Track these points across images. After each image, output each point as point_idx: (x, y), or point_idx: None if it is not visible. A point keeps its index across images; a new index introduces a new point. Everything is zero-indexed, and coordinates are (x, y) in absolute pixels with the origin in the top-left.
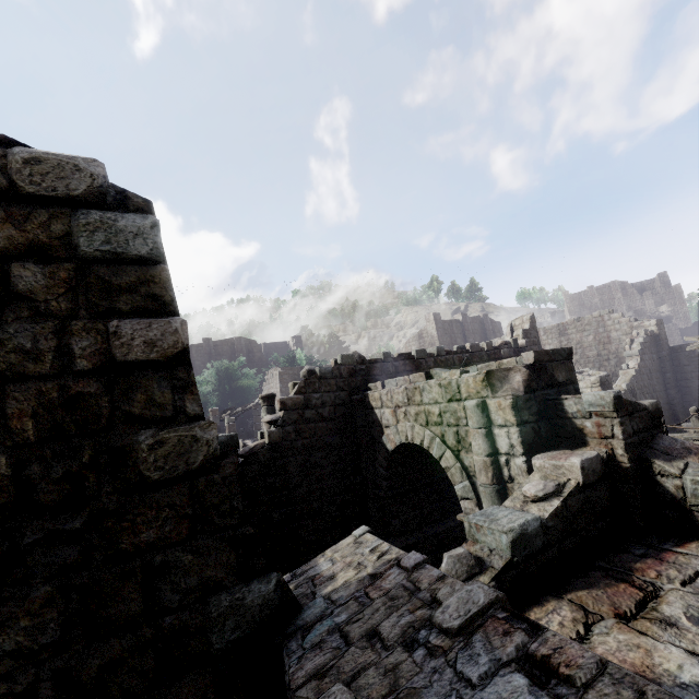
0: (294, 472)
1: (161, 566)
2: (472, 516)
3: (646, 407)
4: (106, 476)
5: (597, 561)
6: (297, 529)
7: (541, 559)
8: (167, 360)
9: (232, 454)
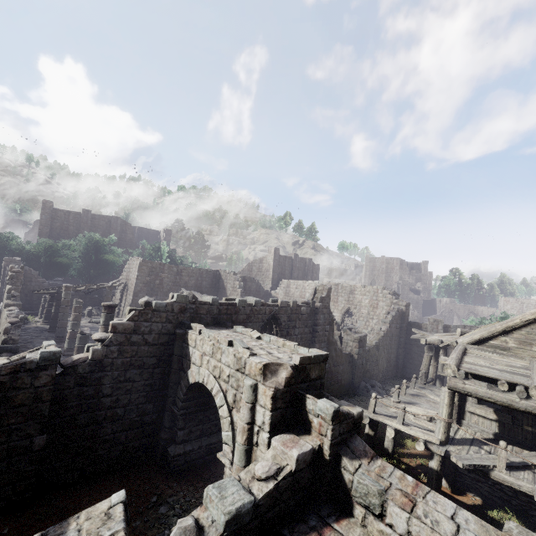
0: (108, 384)
1: None
2: (211, 486)
3: (353, 416)
4: None
5: (284, 529)
6: (97, 430)
7: (245, 529)
8: None
9: (51, 368)
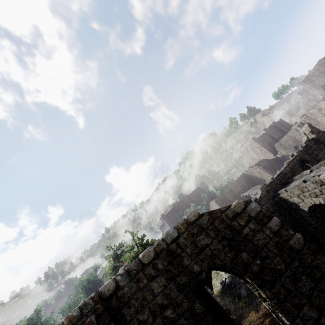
0: None
1: (316, 265)
2: None
3: None
4: (293, 253)
5: None
6: None
7: None
8: (281, 226)
9: None
